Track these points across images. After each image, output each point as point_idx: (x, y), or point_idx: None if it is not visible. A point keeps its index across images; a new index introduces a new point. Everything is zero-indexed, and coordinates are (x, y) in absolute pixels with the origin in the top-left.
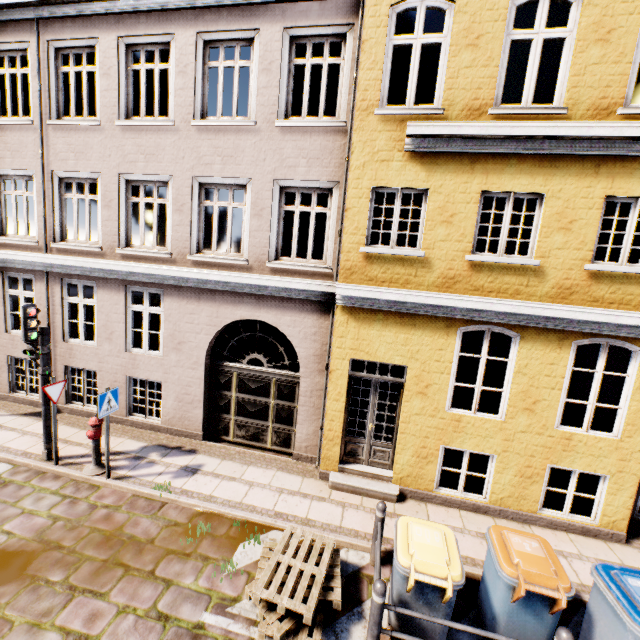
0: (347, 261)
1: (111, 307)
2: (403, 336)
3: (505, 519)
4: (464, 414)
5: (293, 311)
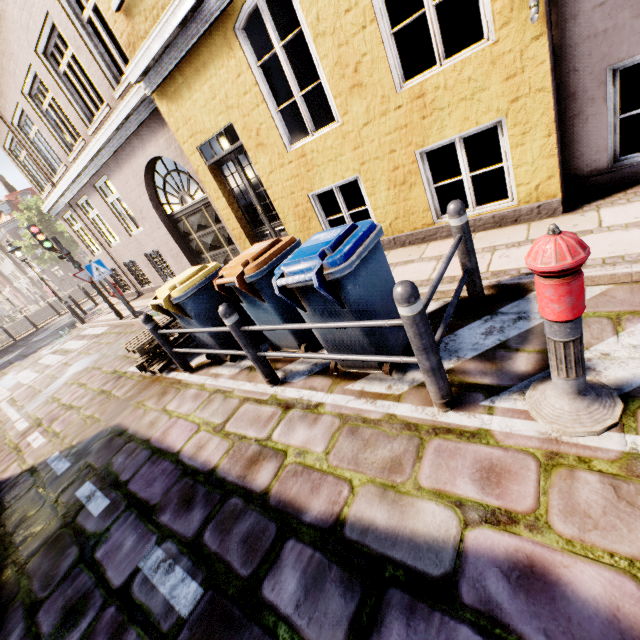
0: (122, 36)
1: (102, 208)
2: (207, 88)
3: (404, 247)
4: (305, 144)
5: (159, 131)
